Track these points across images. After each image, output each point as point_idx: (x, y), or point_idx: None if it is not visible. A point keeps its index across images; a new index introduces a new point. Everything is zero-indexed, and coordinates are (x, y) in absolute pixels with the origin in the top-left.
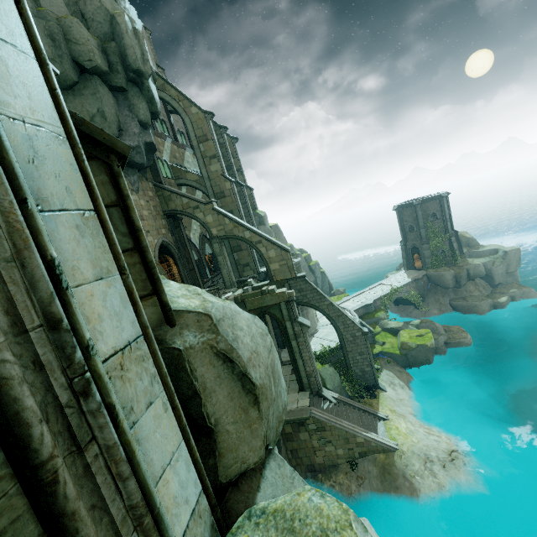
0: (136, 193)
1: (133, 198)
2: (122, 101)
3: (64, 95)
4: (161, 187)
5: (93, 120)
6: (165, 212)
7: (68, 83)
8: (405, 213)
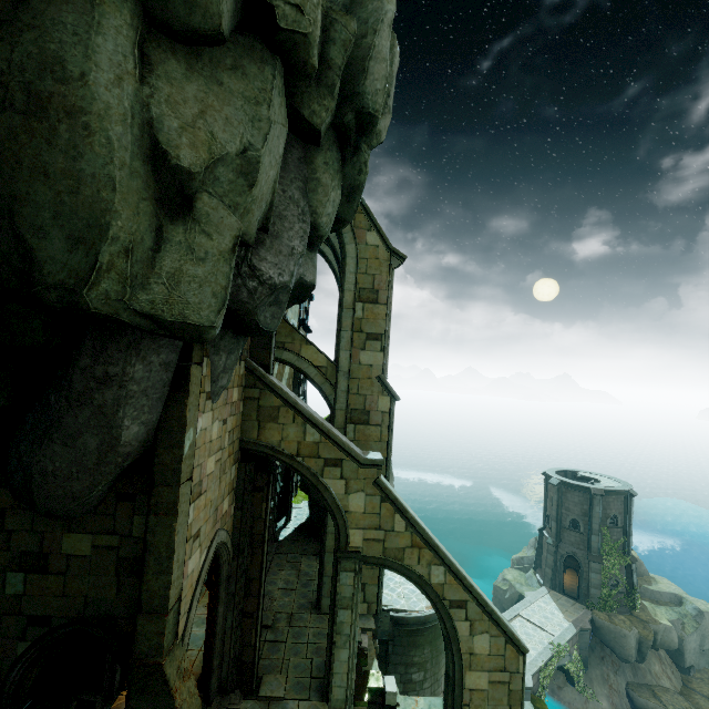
0: (212, 402)
1: (202, 423)
2: (293, 161)
3: (155, 43)
4: (265, 381)
5: (214, 169)
6: (246, 444)
7: (194, 18)
8: (570, 497)
